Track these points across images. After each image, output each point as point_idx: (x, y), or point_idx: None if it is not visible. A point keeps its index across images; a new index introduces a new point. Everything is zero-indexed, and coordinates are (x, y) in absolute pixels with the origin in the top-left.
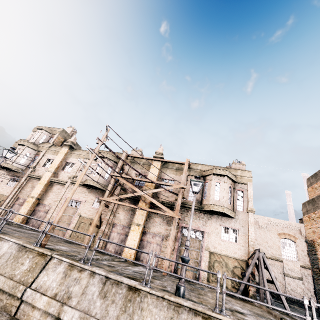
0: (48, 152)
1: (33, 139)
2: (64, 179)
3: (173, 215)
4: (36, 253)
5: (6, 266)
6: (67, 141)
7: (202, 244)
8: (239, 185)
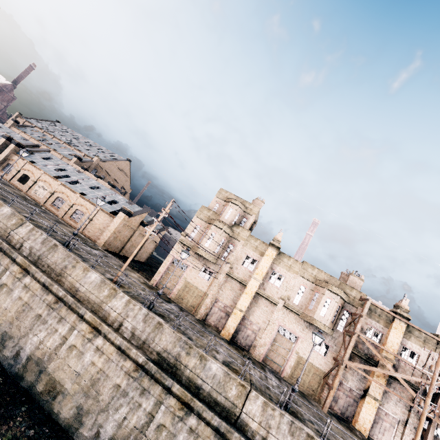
0: (246, 244)
1: (226, 216)
2: (273, 295)
3: (436, 419)
4: None
5: None
6: (274, 239)
7: None
8: None
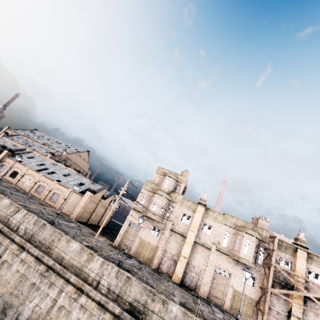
0: (182, 205)
1: (164, 186)
2: (207, 242)
3: None
4: None
5: None
6: (201, 199)
7: None
8: None
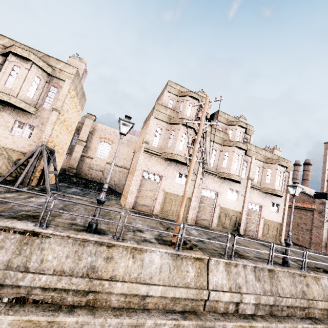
0: None
1: None
2: None
3: None
4: None
5: None
6: None
7: None
8: (56, 80)
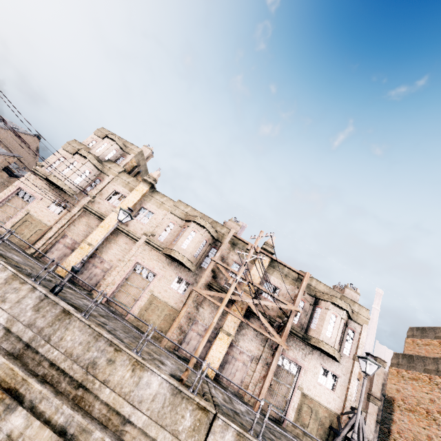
0: (116, 179)
1: (98, 150)
2: (136, 231)
3: (281, 343)
4: (195, 404)
5: (165, 415)
6: (148, 175)
7: (295, 380)
8: (353, 324)
